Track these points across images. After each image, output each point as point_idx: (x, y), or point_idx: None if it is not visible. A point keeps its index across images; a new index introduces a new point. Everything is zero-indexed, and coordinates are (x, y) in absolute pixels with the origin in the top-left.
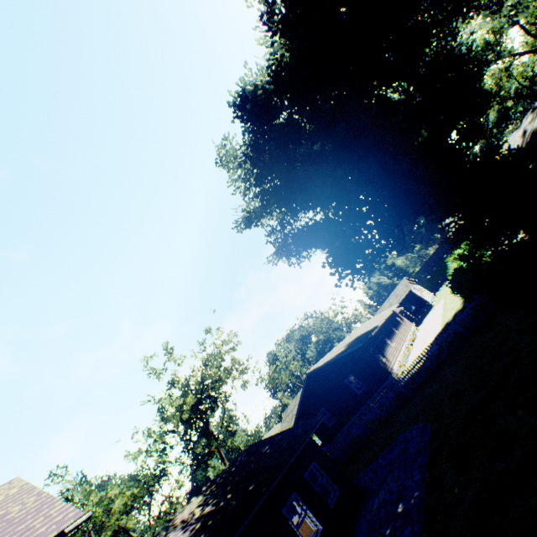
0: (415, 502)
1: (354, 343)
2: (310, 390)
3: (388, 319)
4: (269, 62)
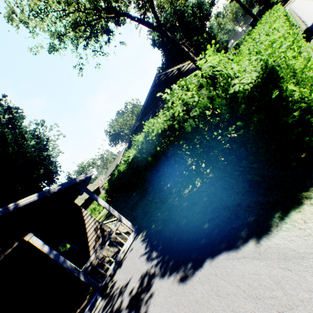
0: None
1: None
2: None
3: (84, 203)
4: None
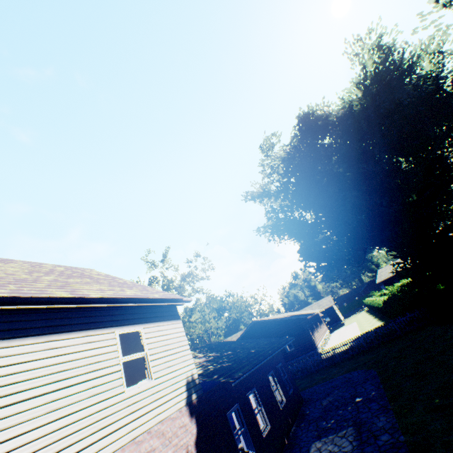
0: (375, 395)
1: (298, 315)
2: (248, 335)
3: (315, 315)
4: (343, 105)
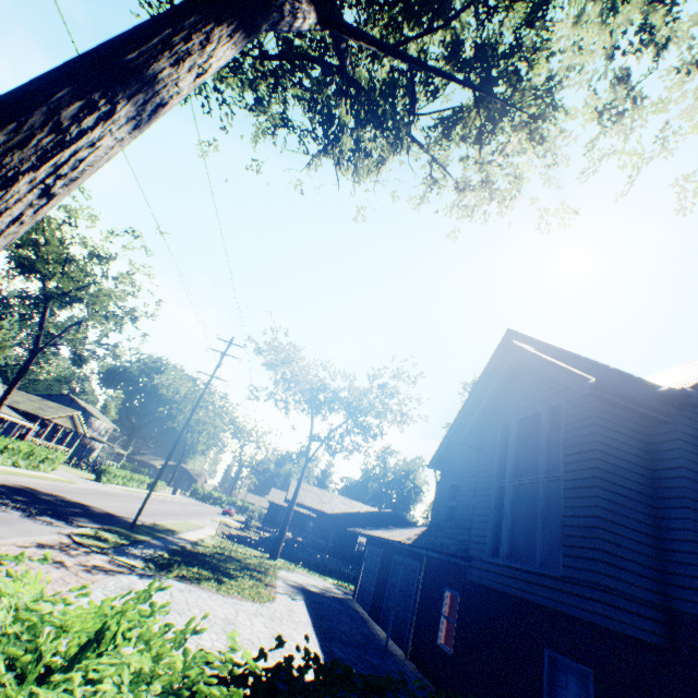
0: None
1: None
2: (377, 517)
3: None
4: None
